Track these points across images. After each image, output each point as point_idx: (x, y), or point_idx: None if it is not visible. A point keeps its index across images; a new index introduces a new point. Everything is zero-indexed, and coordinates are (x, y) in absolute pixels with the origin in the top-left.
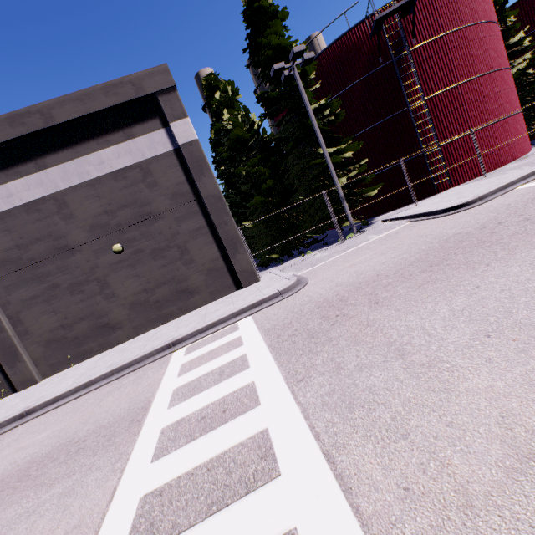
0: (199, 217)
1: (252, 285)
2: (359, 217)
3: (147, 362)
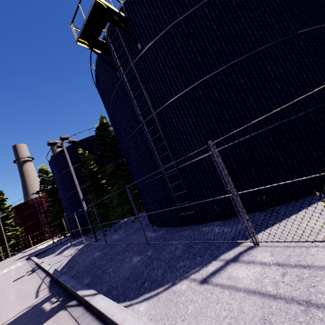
0: None
1: None
2: (29, 247)
3: None
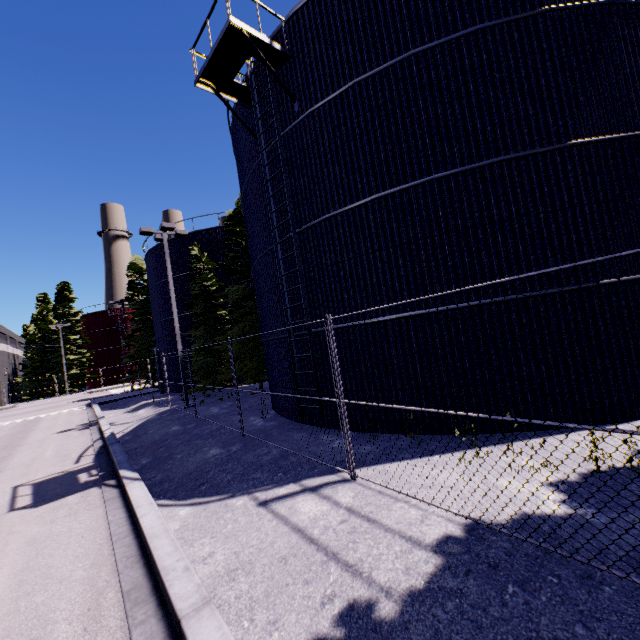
0: None
1: None
2: (98, 386)
3: None
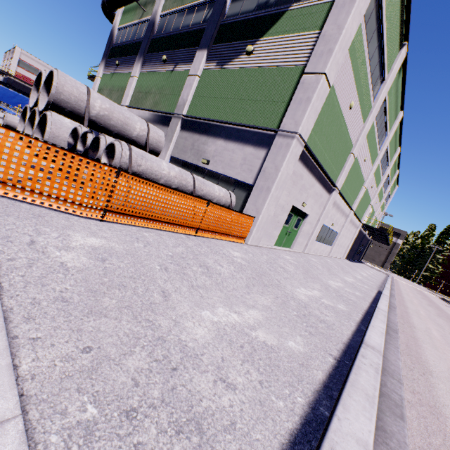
0: (387, 253)
1: (384, 269)
2: (432, 289)
3: (364, 261)
